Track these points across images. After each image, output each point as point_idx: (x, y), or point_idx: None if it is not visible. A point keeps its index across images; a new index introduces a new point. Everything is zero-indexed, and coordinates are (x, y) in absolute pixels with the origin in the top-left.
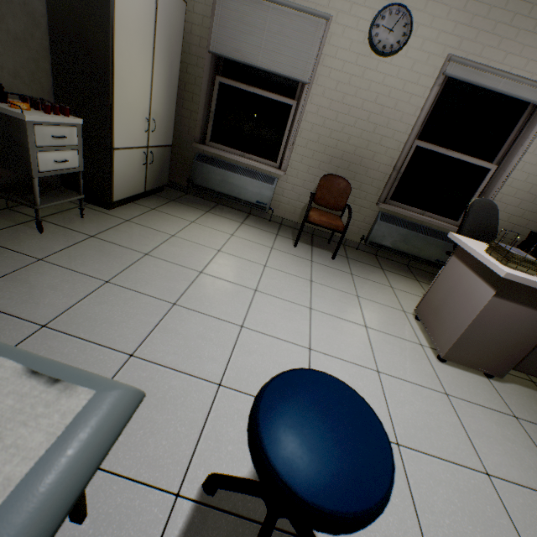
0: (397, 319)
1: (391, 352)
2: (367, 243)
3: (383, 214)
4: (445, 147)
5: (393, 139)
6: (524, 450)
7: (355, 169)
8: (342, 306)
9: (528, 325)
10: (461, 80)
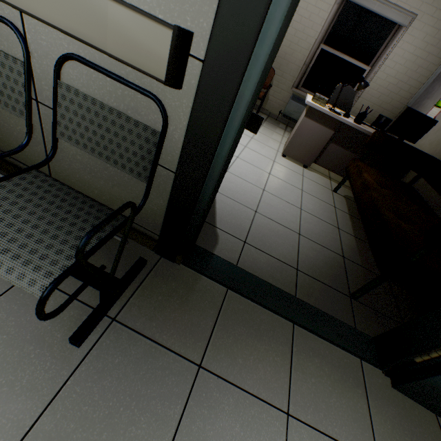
0: (273, 143)
1: (258, 146)
2: (281, 115)
3: (294, 96)
4: (341, 51)
5: (306, 42)
6: (295, 179)
7: (280, 61)
8: (245, 130)
9: (320, 135)
10: (351, 2)
